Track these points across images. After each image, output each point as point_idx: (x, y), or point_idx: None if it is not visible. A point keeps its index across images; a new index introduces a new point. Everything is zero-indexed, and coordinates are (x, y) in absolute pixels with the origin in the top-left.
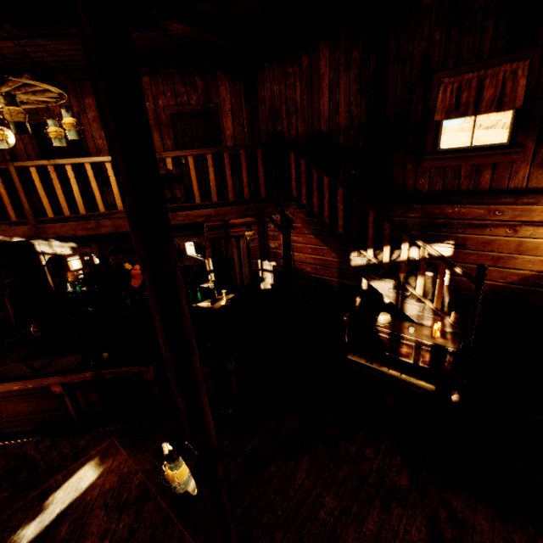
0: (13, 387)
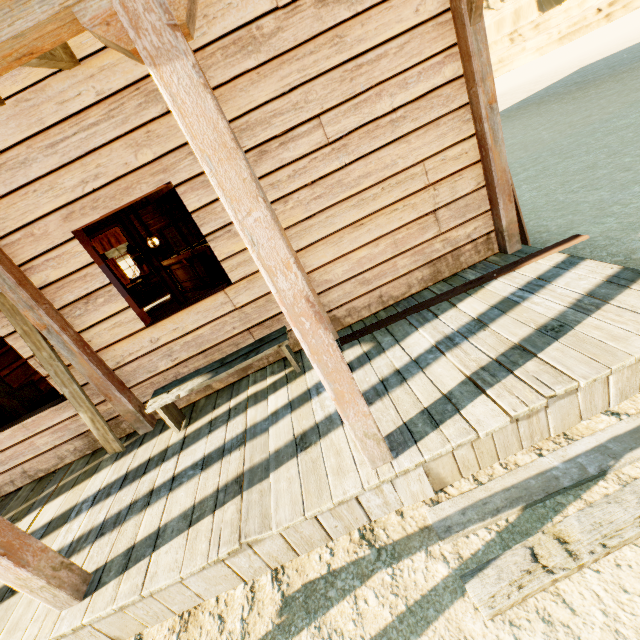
0: (173, 261)
